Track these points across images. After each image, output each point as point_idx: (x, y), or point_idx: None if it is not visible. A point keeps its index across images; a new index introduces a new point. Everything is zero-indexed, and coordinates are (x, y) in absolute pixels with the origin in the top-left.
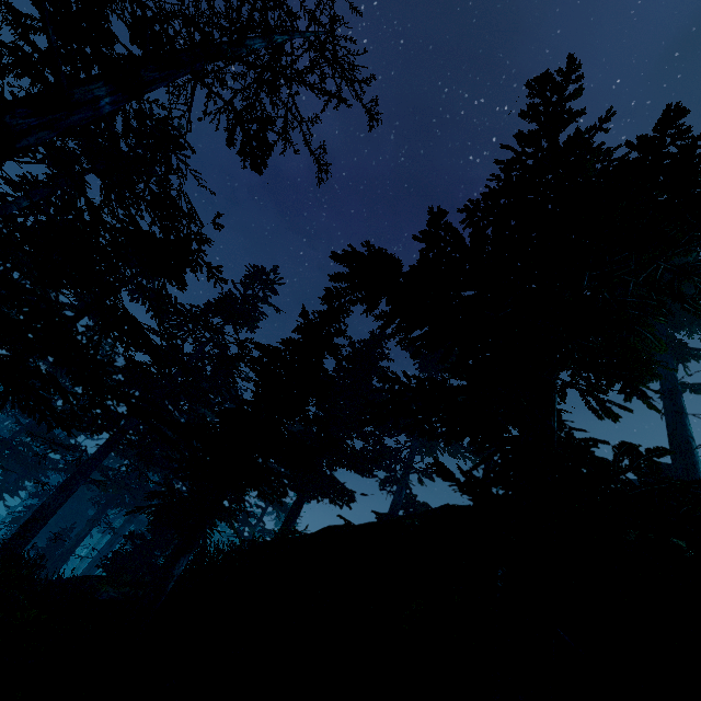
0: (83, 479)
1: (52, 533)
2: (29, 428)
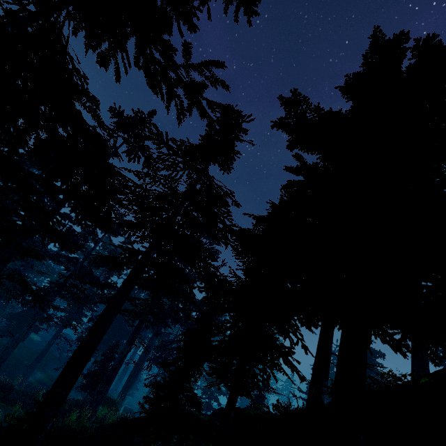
0: (114, 314)
1: (107, 344)
2: (75, 273)
